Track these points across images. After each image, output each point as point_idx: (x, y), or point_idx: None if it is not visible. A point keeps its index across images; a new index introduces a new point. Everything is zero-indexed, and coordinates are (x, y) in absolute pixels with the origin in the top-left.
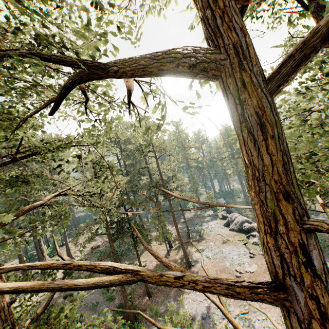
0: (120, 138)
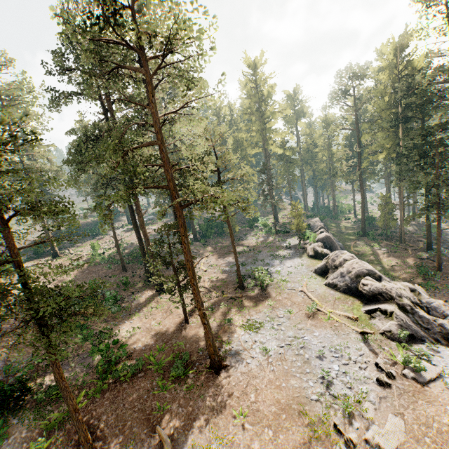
0: (105, 53)
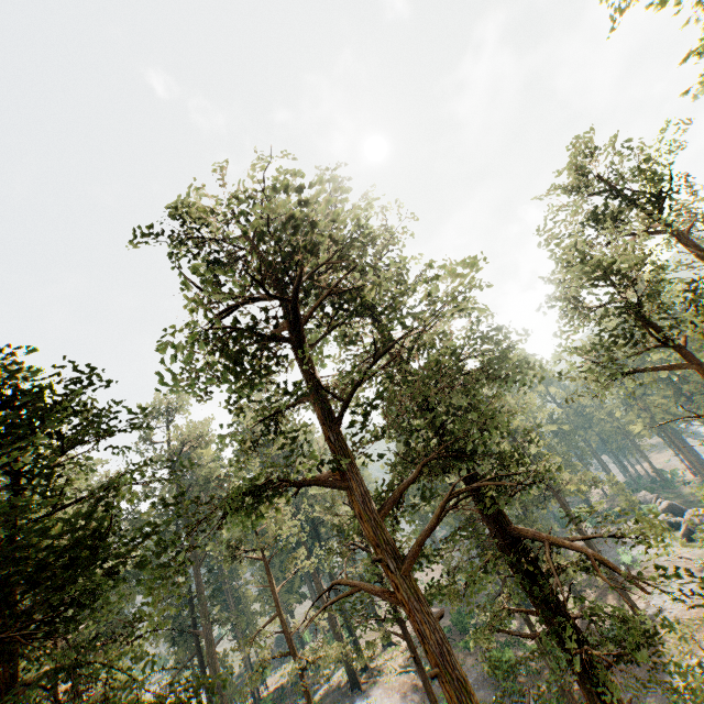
0: None
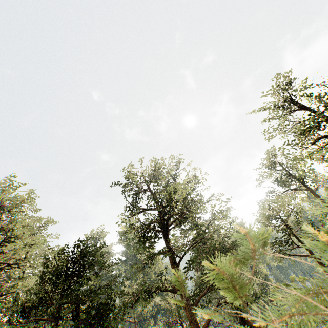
0: None
